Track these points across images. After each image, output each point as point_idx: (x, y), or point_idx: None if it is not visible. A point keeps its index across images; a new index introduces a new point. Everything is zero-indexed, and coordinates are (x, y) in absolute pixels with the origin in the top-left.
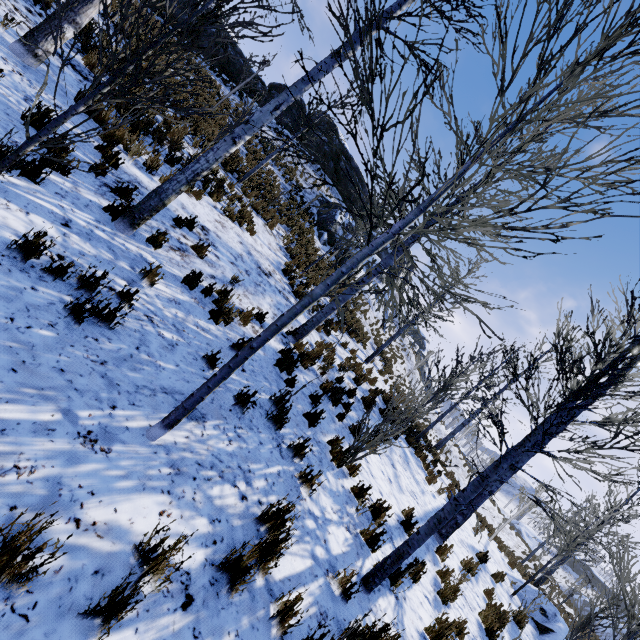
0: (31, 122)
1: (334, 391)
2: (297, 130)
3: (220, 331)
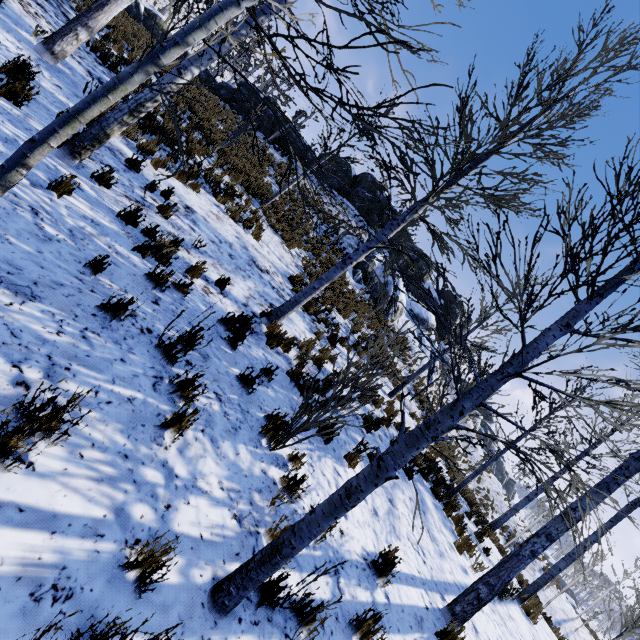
0: (7, 71)
1: (302, 377)
2: (342, 189)
3: (146, 266)
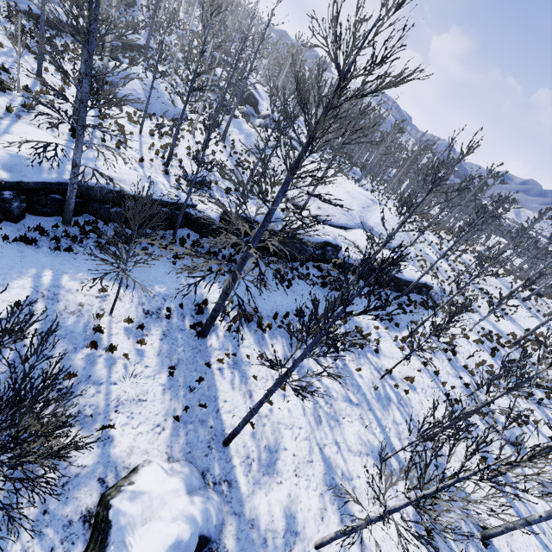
0: None
1: None
2: None
3: None
